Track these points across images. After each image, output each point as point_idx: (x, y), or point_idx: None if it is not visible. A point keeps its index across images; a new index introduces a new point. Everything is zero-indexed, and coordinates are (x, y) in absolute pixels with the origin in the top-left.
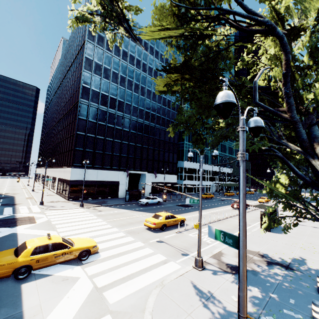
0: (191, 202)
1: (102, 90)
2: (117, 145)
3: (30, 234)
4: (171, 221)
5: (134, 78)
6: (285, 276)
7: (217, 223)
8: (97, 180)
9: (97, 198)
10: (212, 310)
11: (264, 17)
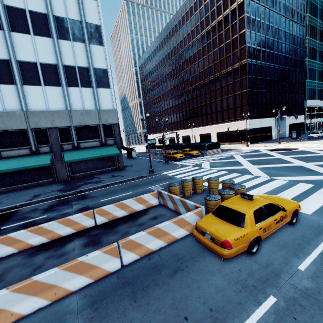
0: None
1: (257, 46)
2: (268, 95)
3: None
4: None
5: (274, 22)
6: None
7: None
8: (261, 127)
9: (262, 141)
10: None
11: None
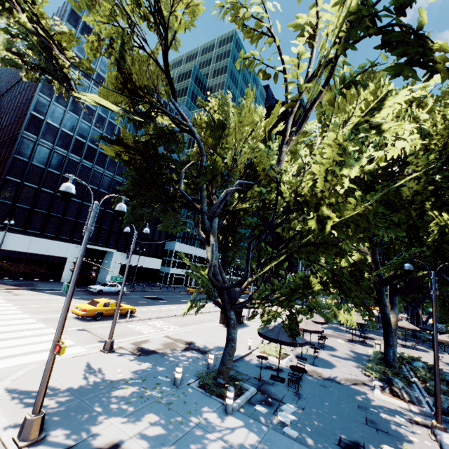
0: (113, 279)
1: (65, 127)
2: (75, 206)
3: None
4: (111, 310)
5: (120, 121)
6: (193, 358)
7: (176, 317)
8: (28, 251)
9: (22, 279)
10: (87, 378)
11: (189, 121)
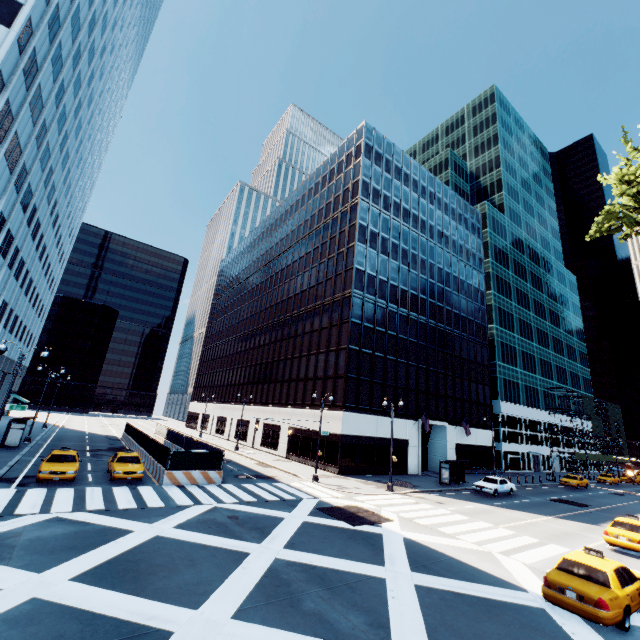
0: None
1: (380, 274)
2: (402, 368)
3: (434, 542)
4: None
5: (419, 249)
6: None
7: None
8: (377, 435)
9: (377, 473)
10: None
11: None
